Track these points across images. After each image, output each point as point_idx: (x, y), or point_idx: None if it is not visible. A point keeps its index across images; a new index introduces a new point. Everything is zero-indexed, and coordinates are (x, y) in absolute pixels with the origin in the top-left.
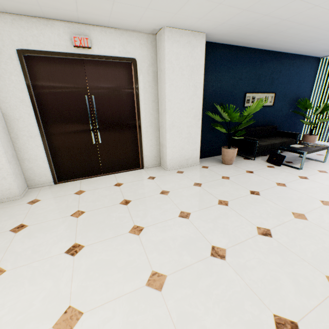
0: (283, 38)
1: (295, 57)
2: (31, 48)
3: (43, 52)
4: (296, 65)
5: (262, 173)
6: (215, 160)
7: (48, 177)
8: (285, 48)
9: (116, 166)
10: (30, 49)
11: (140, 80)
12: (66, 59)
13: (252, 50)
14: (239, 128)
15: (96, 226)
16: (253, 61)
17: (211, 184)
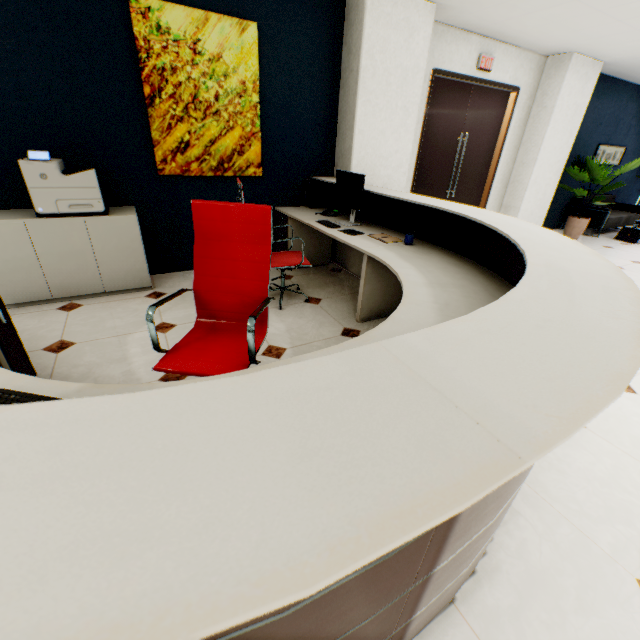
0: None
1: None
2: (443, 68)
3: (451, 74)
4: None
5: (623, 249)
6: None
7: None
8: None
9: None
10: (441, 69)
11: (513, 117)
12: (459, 84)
13: (624, 84)
14: (600, 192)
15: None
16: (620, 101)
17: None
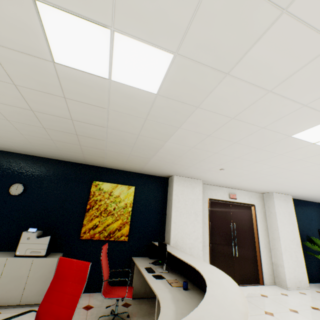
0: None
1: None
2: (213, 198)
3: (217, 200)
4: None
5: None
6: (319, 286)
7: None
8: None
9: (244, 278)
10: (212, 198)
11: (257, 216)
12: (223, 203)
13: (312, 202)
14: None
15: None
16: (315, 209)
17: None
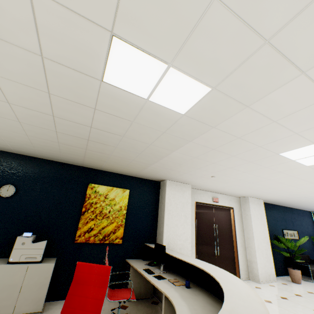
0: (296, 204)
1: (298, 210)
2: (199, 201)
3: (203, 203)
4: (300, 214)
5: None
6: (283, 279)
7: None
8: (294, 206)
9: None
10: (198, 201)
11: (235, 218)
12: (207, 206)
13: (277, 205)
14: (296, 253)
15: (275, 313)
16: (280, 211)
17: (307, 296)
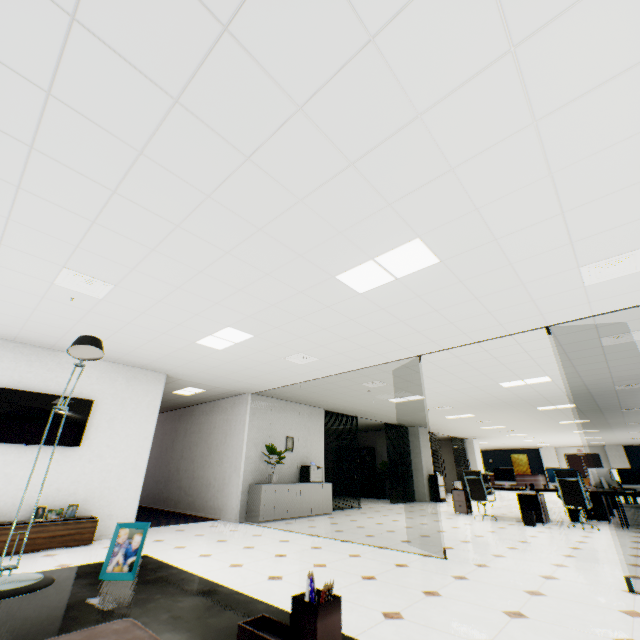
0: None
1: None
2: (567, 453)
3: (569, 454)
4: None
5: None
6: None
7: None
8: None
9: None
10: (566, 453)
11: (600, 459)
12: (575, 455)
13: None
14: None
15: None
16: None
17: None
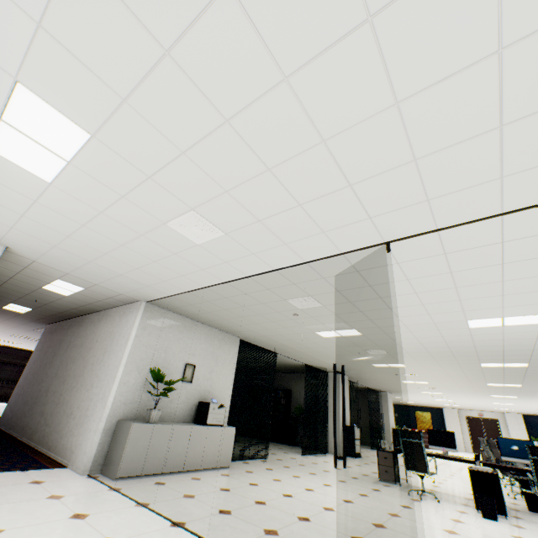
0: None
1: None
2: (468, 416)
3: (471, 416)
4: None
5: None
6: None
7: (471, 450)
8: None
9: None
10: (468, 416)
11: (499, 425)
12: (476, 418)
13: None
14: None
15: None
16: None
17: None
